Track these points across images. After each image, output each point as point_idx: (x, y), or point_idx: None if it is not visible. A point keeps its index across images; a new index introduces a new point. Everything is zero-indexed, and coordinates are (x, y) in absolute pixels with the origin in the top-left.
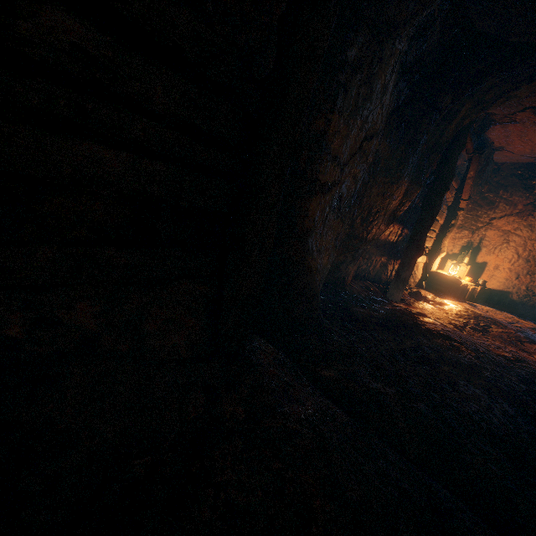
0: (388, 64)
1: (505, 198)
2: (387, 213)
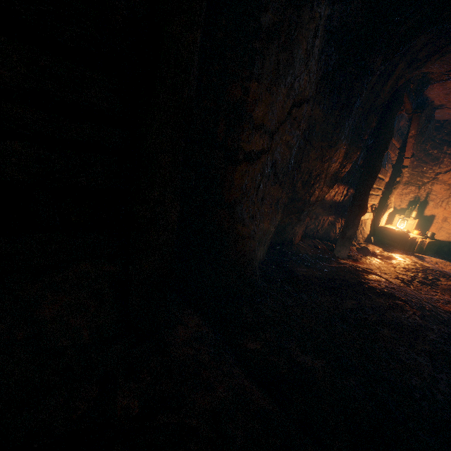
0: (308, 29)
1: (449, 153)
2: (328, 176)
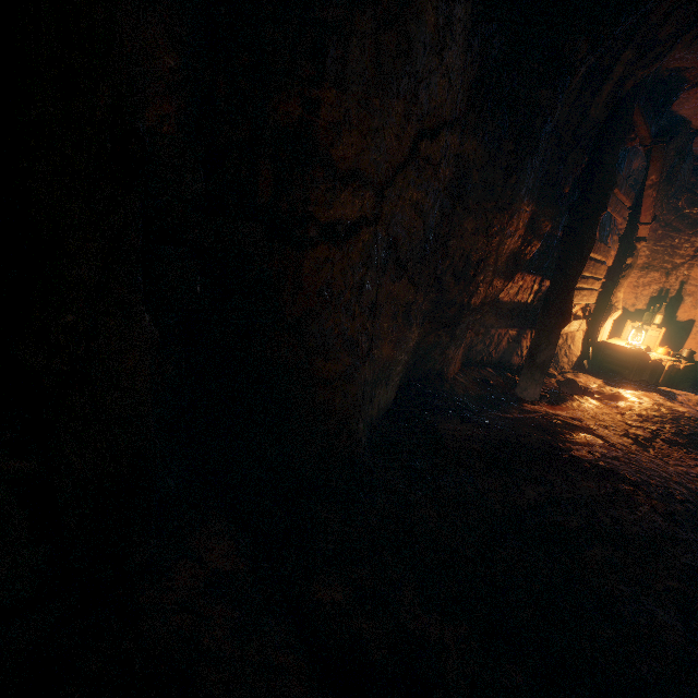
0: None
1: None
2: (500, 261)
